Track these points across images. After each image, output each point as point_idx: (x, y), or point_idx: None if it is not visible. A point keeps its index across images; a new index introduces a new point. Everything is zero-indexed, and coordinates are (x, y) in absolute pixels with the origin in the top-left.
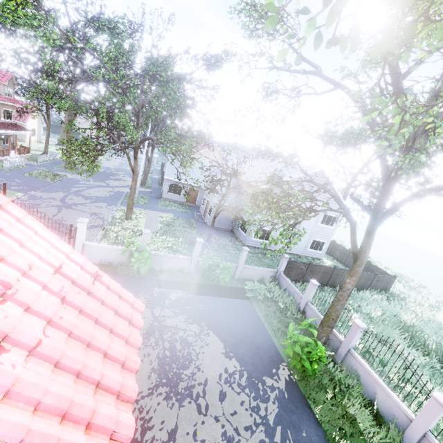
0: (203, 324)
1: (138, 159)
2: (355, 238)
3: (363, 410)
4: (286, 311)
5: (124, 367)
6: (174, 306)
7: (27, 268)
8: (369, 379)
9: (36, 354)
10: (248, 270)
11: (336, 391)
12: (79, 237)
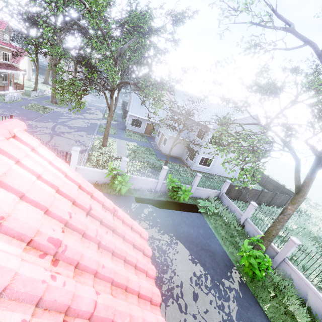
0: (172, 235)
1: (113, 99)
2: (299, 174)
3: (301, 309)
4: (229, 223)
5: (151, 302)
6: (148, 219)
7: (68, 216)
8: (301, 283)
9: (94, 319)
10: (199, 191)
11: (275, 291)
12: (73, 162)
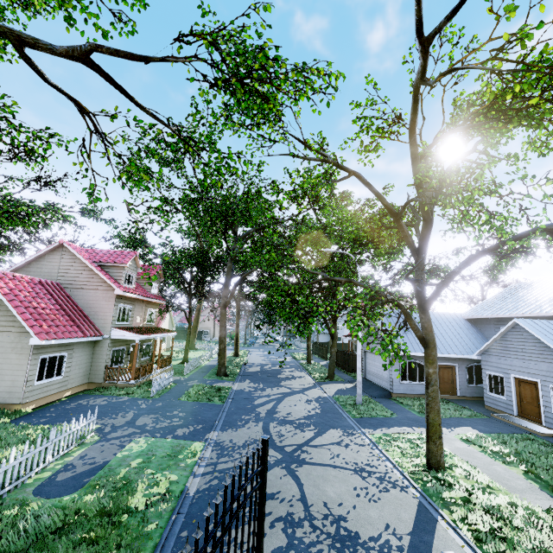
0: None
1: (428, 312)
2: None
3: None
4: None
5: None
6: None
7: None
8: None
9: None
10: None
11: None
12: None
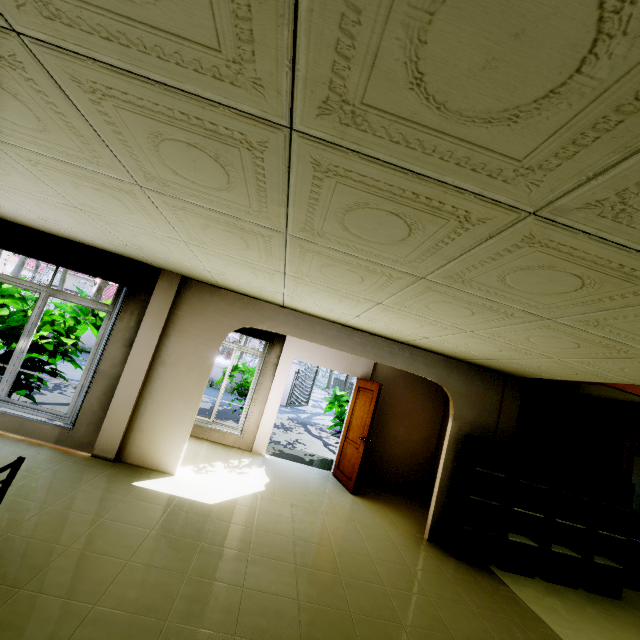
0: None
1: None
2: None
3: None
4: None
5: None
6: None
7: None
8: None
9: None
10: None
11: None
12: None
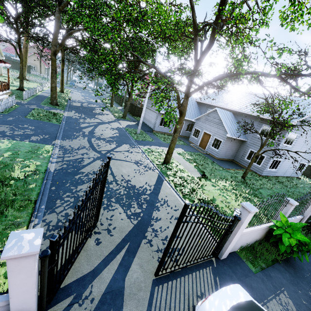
0: None
1: (188, 98)
2: None
3: None
4: None
5: None
6: None
7: None
8: None
9: None
10: None
11: None
12: (240, 231)
